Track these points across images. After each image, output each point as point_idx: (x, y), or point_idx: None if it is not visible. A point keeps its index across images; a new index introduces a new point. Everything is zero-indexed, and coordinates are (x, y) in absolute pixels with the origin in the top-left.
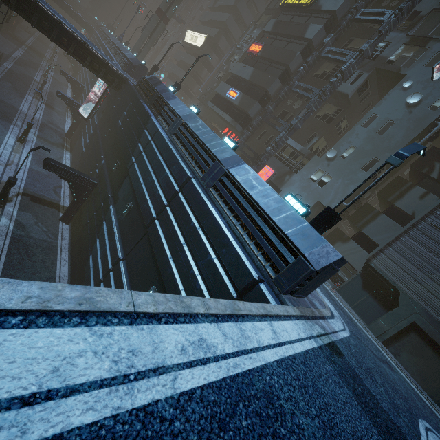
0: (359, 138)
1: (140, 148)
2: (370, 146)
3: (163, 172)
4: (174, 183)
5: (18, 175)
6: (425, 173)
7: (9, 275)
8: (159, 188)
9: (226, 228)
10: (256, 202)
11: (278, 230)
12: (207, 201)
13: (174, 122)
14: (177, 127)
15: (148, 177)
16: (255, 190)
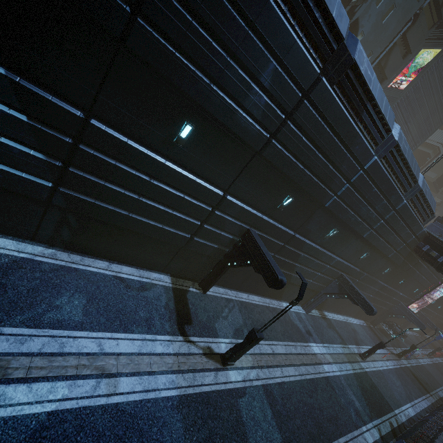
0: (369, 23)
1: (344, 181)
2: (373, 36)
3: (381, 202)
4: (390, 207)
5: (134, 349)
6: (380, 61)
7: (283, 337)
8: (374, 213)
9: (417, 219)
10: (428, 201)
11: (432, 210)
12: (412, 211)
13: (387, 141)
14: (389, 150)
15: (363, 208)
16: (427, 194)
